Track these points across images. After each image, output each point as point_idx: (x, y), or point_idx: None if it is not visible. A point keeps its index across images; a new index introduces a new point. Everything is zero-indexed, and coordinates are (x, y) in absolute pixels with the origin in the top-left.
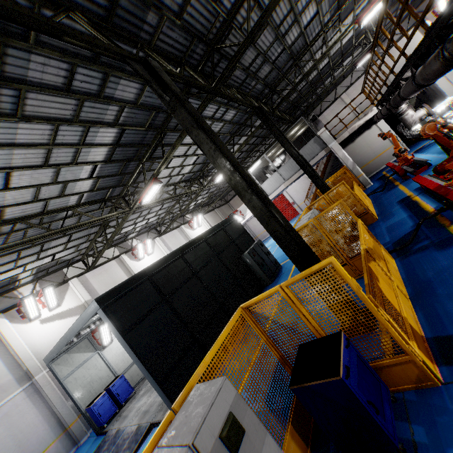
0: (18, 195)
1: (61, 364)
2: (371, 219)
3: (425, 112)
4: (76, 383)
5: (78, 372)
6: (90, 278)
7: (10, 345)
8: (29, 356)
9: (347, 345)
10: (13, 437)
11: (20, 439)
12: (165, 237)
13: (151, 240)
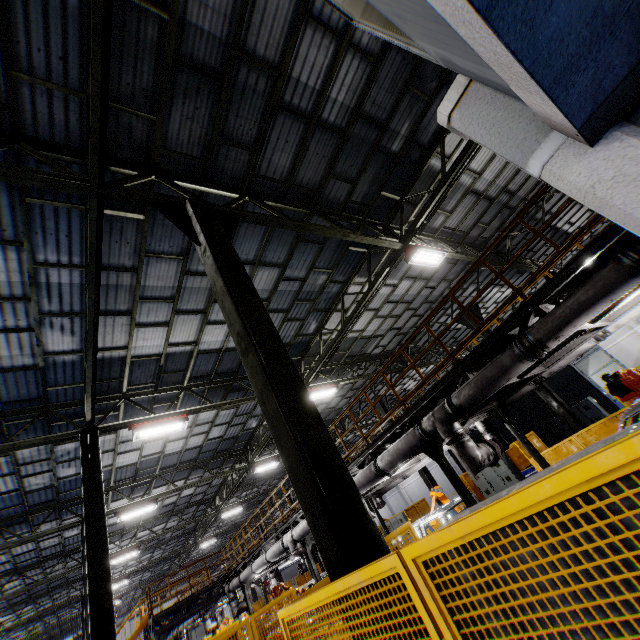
0: (412, 384)
1: None
2: None
3: None
4: None
5: None
6: None
7: None
8: None
9: None
10: None
11: None
12: None
13: None
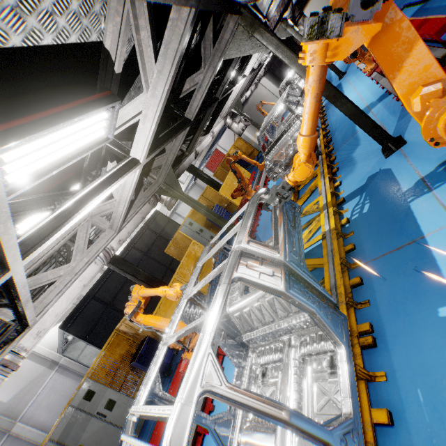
0: None
1: (71, 351)
2: (235, 206)
3: (243, 125)
4: (86, 358)
5: (85, 352)
6: None
7: (33, 351)
8: (49, 352)
9: (147, 343)
10: (62, 396)
11: (67, 396)
12: None
13: None
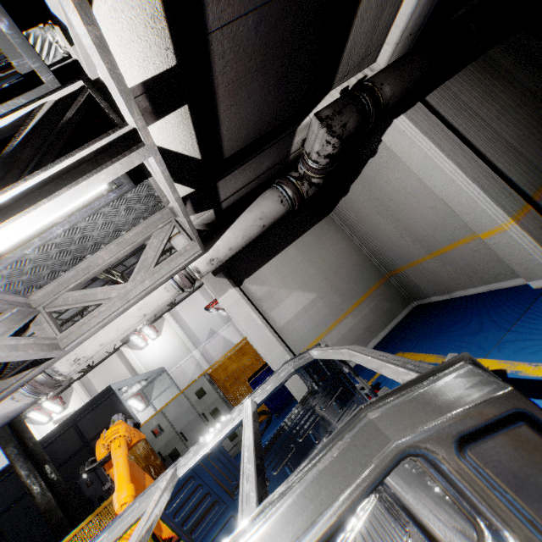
0: None
1: None
2: None
3: None
4: None
5: None
6: (91, 378)
7: None
8: None
9: None
10: None
11: None
12: (180, 307)
13: (147, 326)
